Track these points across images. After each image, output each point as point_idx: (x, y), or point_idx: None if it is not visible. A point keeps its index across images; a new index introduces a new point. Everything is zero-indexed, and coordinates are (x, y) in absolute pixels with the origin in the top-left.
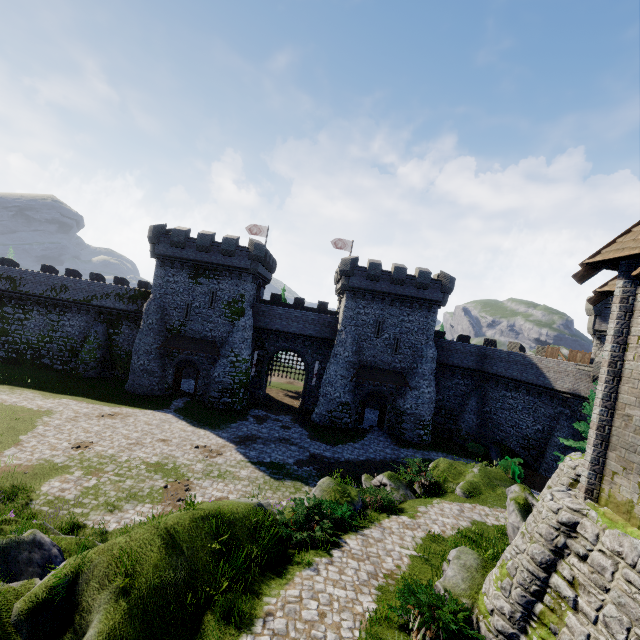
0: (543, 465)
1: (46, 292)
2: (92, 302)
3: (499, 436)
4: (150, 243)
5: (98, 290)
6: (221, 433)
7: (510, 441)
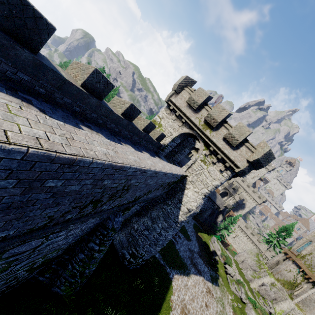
0: (201, 218)
1: (60, 217)
2: (139, 199)
3: None
4: (253, 164)
5: (160, 183)
6: (192, 270)
7: None
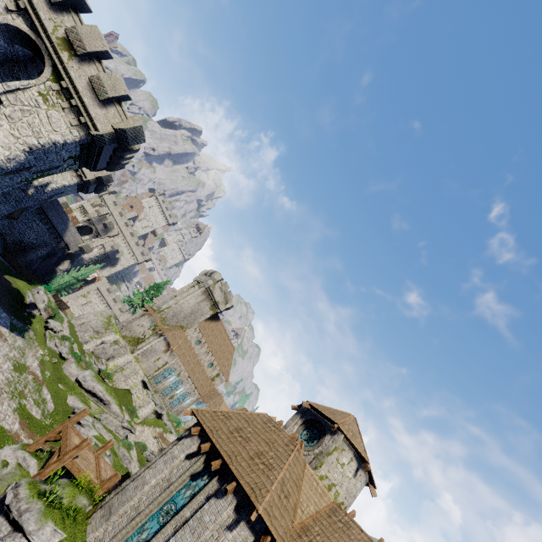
0: (22, 258)
1: None
2: None
3: (6, 232)
4: (117, 134)
5: None
6: None
7: (10, 237)
